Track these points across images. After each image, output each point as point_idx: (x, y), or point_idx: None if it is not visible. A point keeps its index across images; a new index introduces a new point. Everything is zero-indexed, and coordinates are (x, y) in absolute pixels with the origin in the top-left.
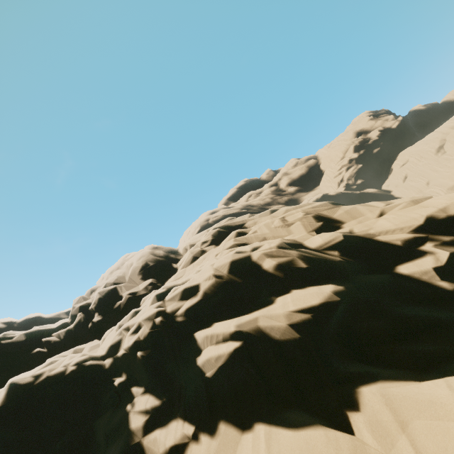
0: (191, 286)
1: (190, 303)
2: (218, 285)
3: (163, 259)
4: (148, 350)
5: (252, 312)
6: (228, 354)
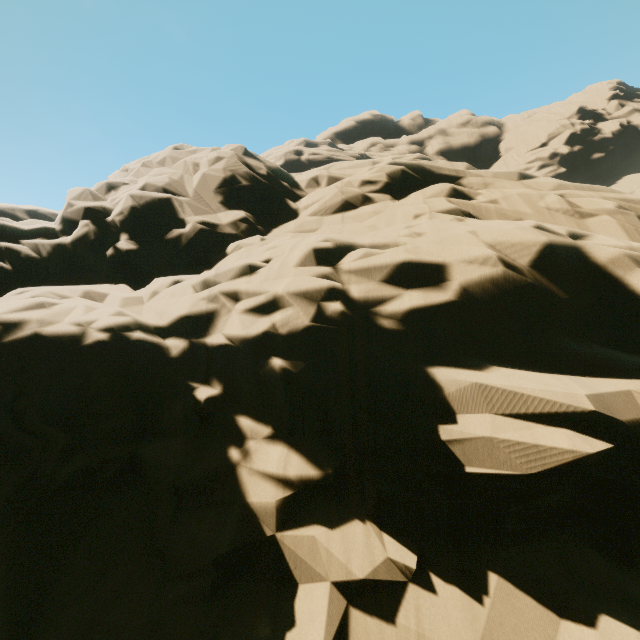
0: (421, 262)
1: (425, 299)
2: (507, 285)
3: (267, 182)
4: (300, 361)
5: (604, 377)
6: (573, 461)
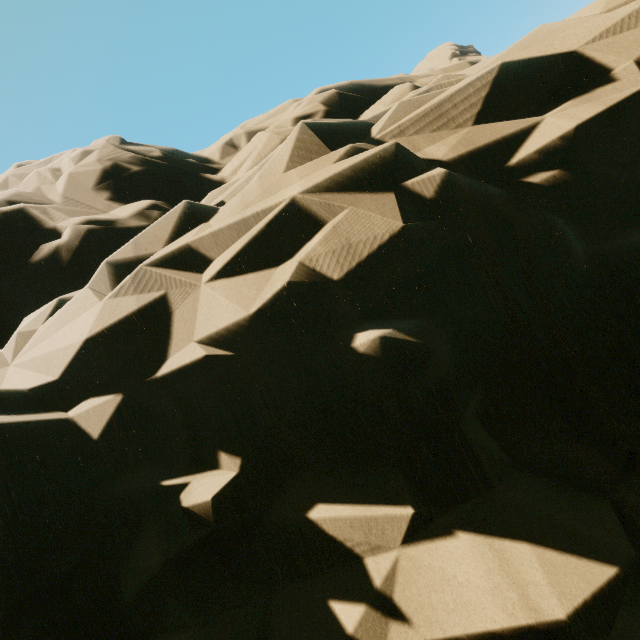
0: (536, 66)
1: (605, 102)
2: None
3: (168, 163)
4: (419, 319)
5: None
6: None
